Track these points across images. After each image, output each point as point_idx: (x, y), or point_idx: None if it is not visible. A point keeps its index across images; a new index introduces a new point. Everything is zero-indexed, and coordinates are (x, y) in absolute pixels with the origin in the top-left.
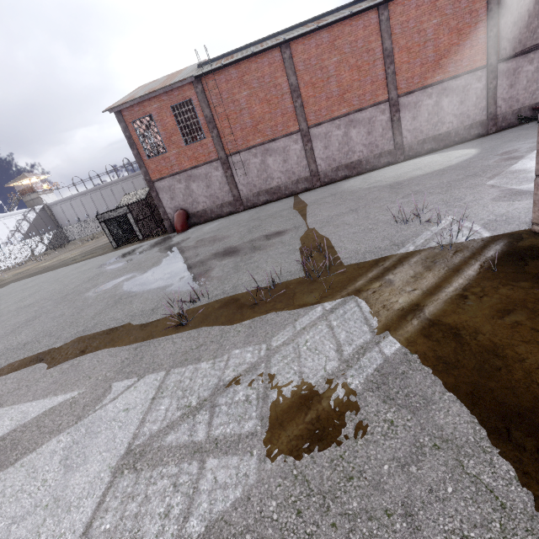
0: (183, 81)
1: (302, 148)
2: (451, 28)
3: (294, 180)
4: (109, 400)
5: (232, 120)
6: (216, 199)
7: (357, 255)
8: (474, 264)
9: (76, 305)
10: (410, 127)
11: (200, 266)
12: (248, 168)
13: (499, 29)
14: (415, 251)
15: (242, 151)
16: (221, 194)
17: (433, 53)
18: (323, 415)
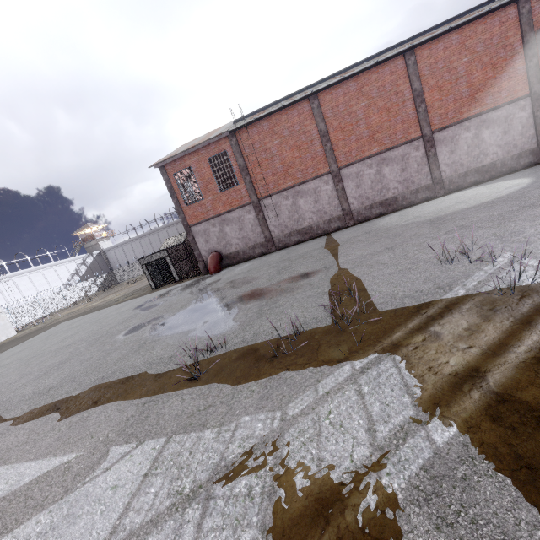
0: (219, 136)
1: (333, 188)
2: (485, 63)
3: (326, 220)
4: (102, 470)
5: (263, 166)
6: (249, 240)
7: (394, 300)
8: None
9: (105, 348)
10: (448, 161)
11: (224, 309)
12: (279, 210)
13: (539, 59)
14: (466, 296)
15: (273, 194)
16: (254, 236)
17: (466, 88)
18: (347, 538)
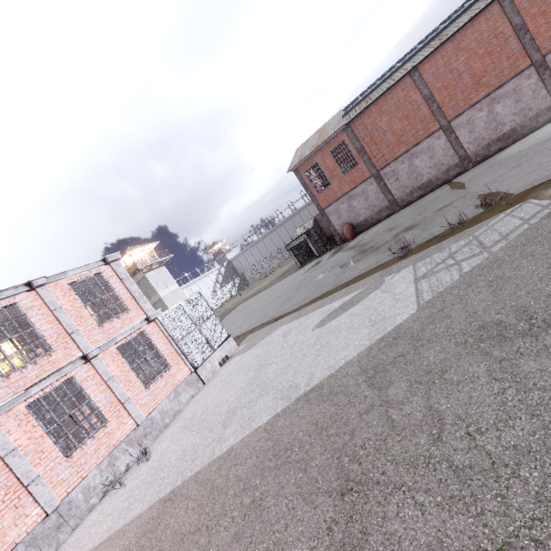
0: (337, 131)
1: (446, 141)
2: None
3: (444, 170)
4: (388, 280)
5: (377, 143)
6: (374, 207)
7: (525, 186)
8: None
9: (313, 285)
10: None
11: (391, 241)
12: (397, 175)
13: None
14: None
15: (390, 163)
16: (378, 203)
17: None
18: (517, 234)
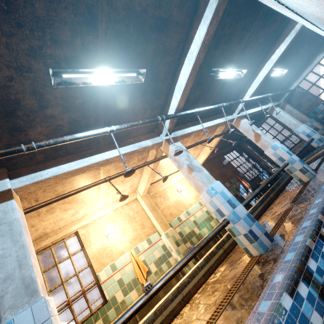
0: None
1: None
2: None
3: None
4: None
5: None
6: None
7: None
8: None
9: None
10: None
11: None
12: None
13: None
14: None
15: None
16: None
17: None
18: None
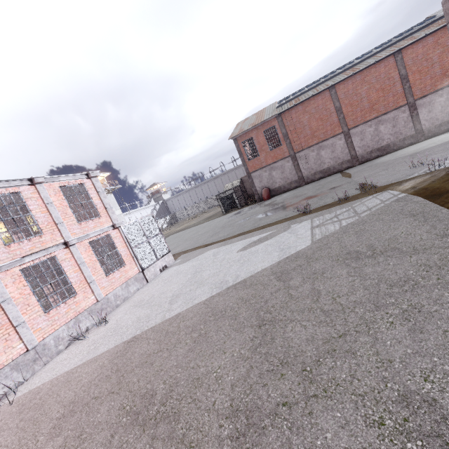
0: (271, 117)
1: (345, 142)
2: None
3: (339, 163)
4: (293, 227)
5: (298, 133)
6: (287, 179)
7: (387, 182)
8: (443, 173)
9: (236, 226)
10: (427, 118)
11: (297, 204)
12: (308, 159)
13: None
14: (418, 175)
15: (304, 149)
16: (290, 176)
17: (439, 69)
18: (377, 208)
